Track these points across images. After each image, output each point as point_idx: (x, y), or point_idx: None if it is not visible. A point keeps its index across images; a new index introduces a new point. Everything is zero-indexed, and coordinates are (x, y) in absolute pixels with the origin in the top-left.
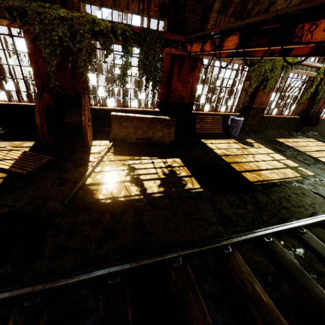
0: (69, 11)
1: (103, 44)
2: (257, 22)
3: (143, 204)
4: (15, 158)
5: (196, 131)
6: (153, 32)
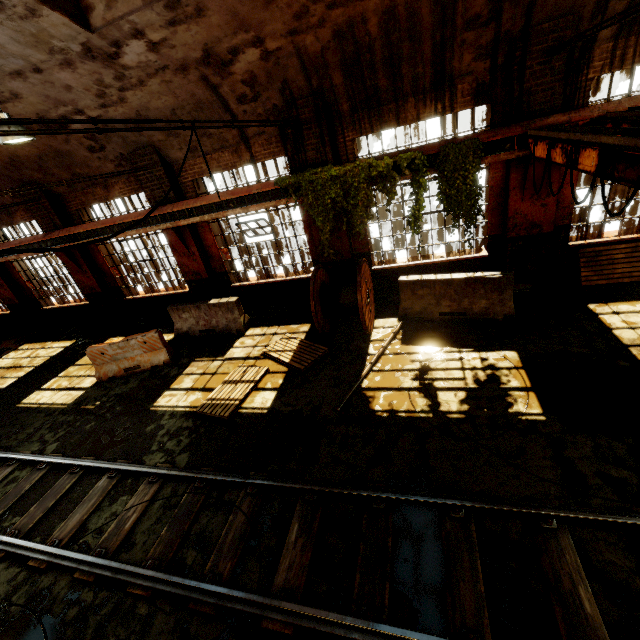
0: (342, 167)
1: (384, 189)
2: (632, 128)
3: (430, 426)
4: (294, 349)
5: (580, 283)
6: (459, 144)
